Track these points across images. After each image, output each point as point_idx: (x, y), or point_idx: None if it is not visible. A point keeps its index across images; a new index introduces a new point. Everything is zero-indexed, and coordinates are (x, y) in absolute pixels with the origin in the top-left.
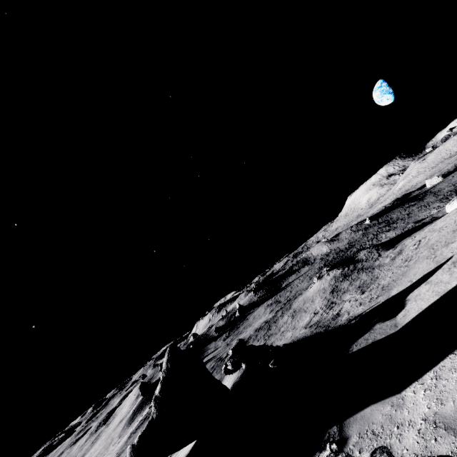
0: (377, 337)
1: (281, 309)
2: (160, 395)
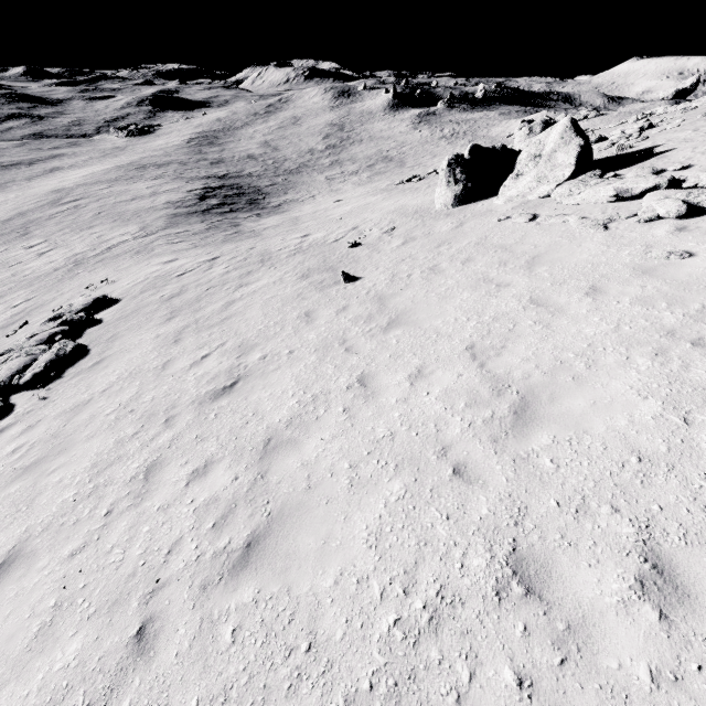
0: None
1: None
2: (695, 83)
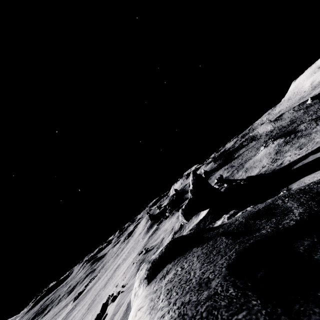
0: (310, 160)
1: (236, 169)
2: (193, 189)
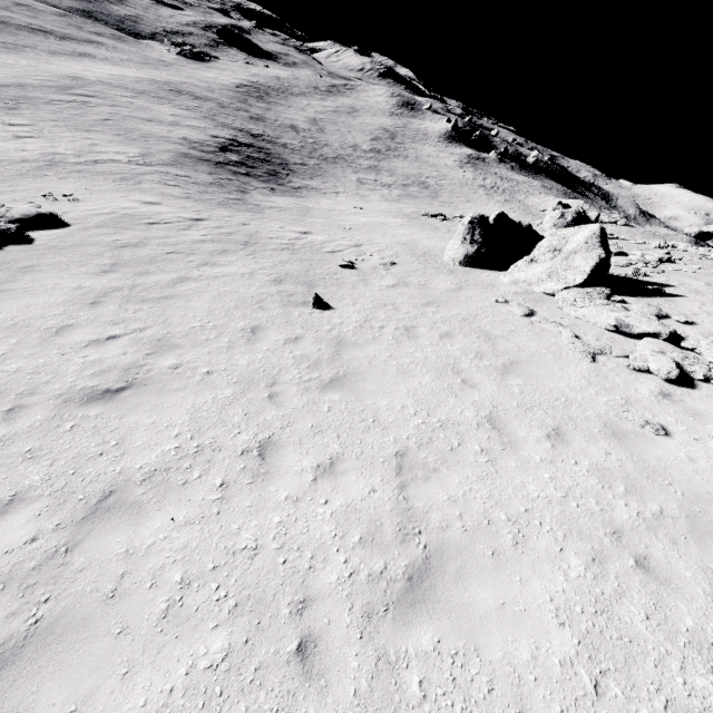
0: None
1: None
2: None
